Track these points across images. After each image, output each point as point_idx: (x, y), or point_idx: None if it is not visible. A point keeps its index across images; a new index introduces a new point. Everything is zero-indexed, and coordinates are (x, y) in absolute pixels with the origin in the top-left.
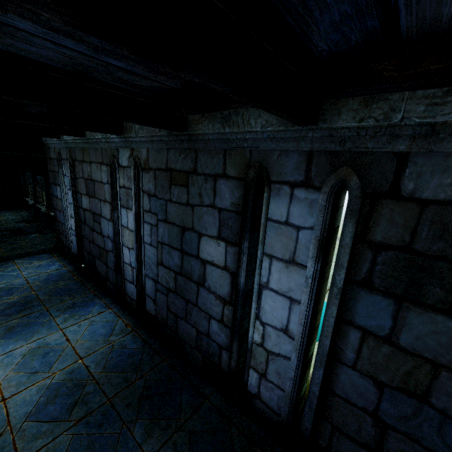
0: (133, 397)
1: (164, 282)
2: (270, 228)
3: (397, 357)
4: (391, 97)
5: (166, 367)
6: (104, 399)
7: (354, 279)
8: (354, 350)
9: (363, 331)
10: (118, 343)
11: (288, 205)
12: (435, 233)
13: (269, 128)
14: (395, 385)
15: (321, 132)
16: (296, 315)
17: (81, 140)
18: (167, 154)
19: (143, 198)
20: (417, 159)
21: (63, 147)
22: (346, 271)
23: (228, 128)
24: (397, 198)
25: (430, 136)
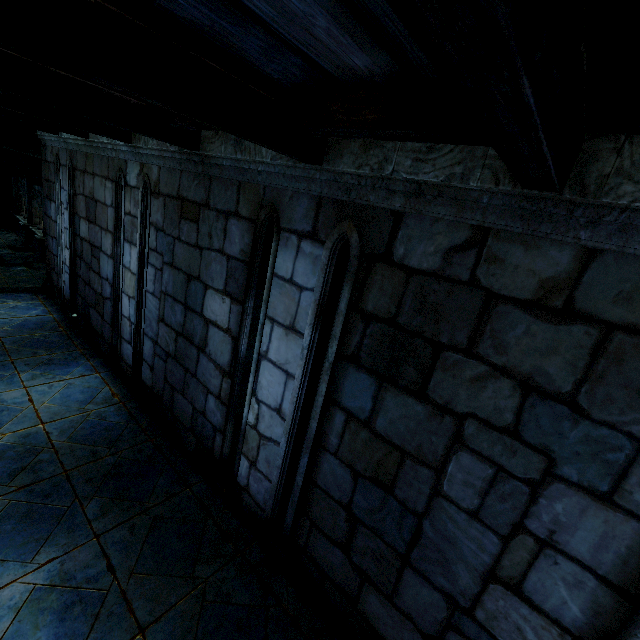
0: (98, 473)
1: (164, 344)
2: (275, 286)
3: (373, 443)
4: (386, 145)
5: (149, 448)
6: (60, 470)
7: (344, 353)
8: (337, 435)
9: (347, 414)
10: (96, 413)
11: (294, 259)
12: (416, 306)
13: (279, 161)
14: (369, 474)
15: (328, 175)
16: (290, 392)
17: (84, 141)
18: (179, 177)
19: (149, 232)
20: (409, 221)
21: (62, 147)
22: (339, 343)
23: (240, 154)
24: (390, 263)
25: (420, 196)
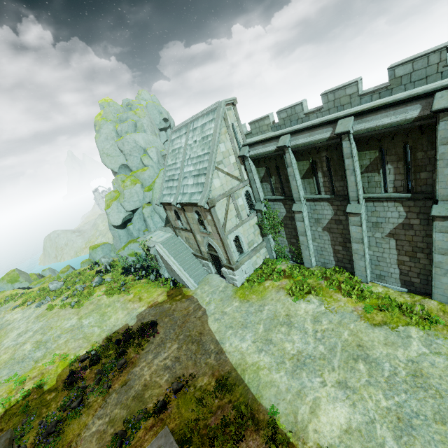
0: None
1: None
2: None
3: None
4: None
5: None
6: None
7: None
8: None
9: None
10: None
11: None
12: None
13: None
14: None
15: None
16: None
17: None
18: None
19: None
20: None
21: None
22: None
23: None
24: None
25: None
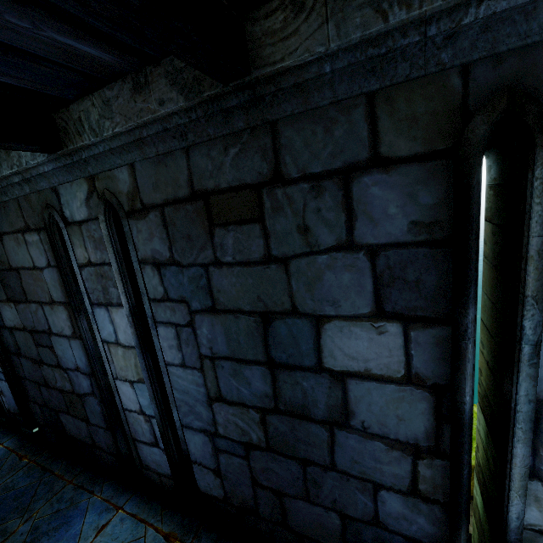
0: None
1: (235, 432)
2: None
3: None
4: None
5: None
6: None
7: None
8: None
9: None
10: None
11: None
12: None
13: None
14: None
15: None
16: None
17: None
18: (186, 161)
19: (142, 276)
20: None
21: None
22: None
23: (400, 8)
24: None
25: None
